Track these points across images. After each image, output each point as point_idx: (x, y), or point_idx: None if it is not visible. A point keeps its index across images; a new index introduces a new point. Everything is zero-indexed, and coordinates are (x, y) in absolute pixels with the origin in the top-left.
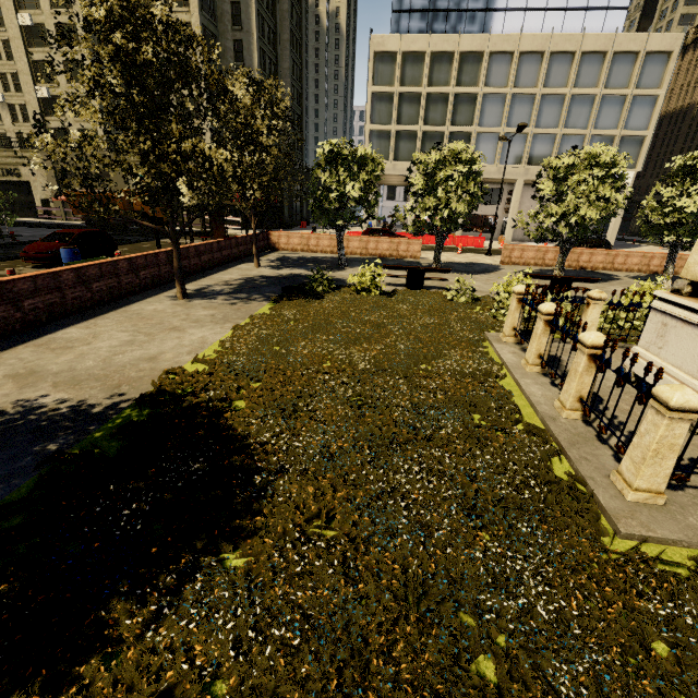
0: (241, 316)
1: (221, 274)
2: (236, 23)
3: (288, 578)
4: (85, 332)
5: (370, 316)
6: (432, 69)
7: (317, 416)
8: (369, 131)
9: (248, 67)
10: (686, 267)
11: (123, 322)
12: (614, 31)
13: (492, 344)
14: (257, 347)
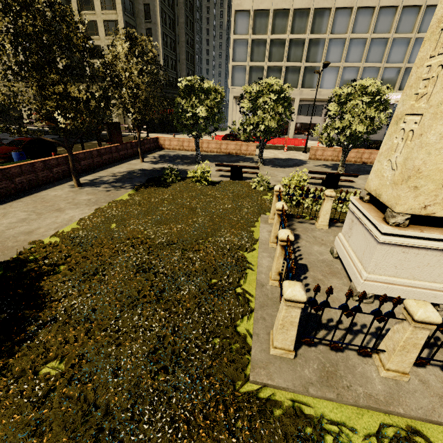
0: (107, 200)
1: (115, 168)
2: None
3: (2, 406)
4: (1, 211)
5: (189, 202)
6: (274, 22)
7: (105, 279)
8: (231, 66)
9: (153, 22)
10: (367, 182)
11: (29, 204)
12: None
13: (260, 224)
14: (100, 225)
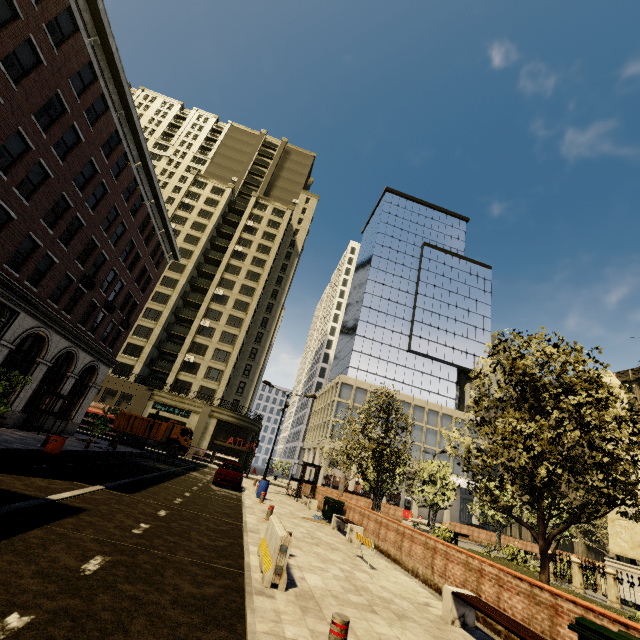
0: None
1: None
2: (257, 340)
3: None
4: None
5: None
6: (370, 399)
7: None
8: (332, 421)
9: (256, 362)
10: (610, 549)
11: None
12: (451, 407)
13: None
14: None
